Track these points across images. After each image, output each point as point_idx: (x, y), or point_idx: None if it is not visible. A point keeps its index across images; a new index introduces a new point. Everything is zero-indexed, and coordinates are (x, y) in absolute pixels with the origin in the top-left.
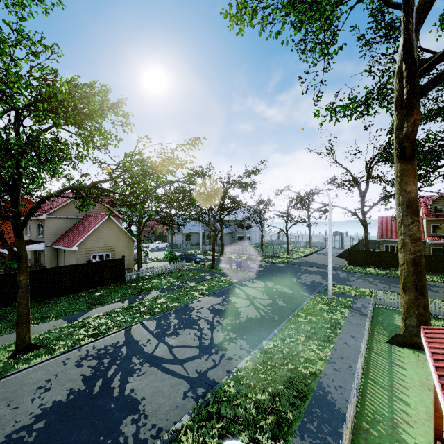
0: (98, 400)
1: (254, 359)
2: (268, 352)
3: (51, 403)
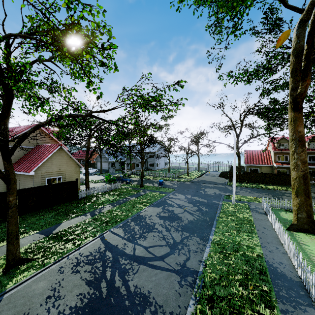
0: (111, 300)
1: (213, 250)
2: (219, 243)
3: (69, 309)
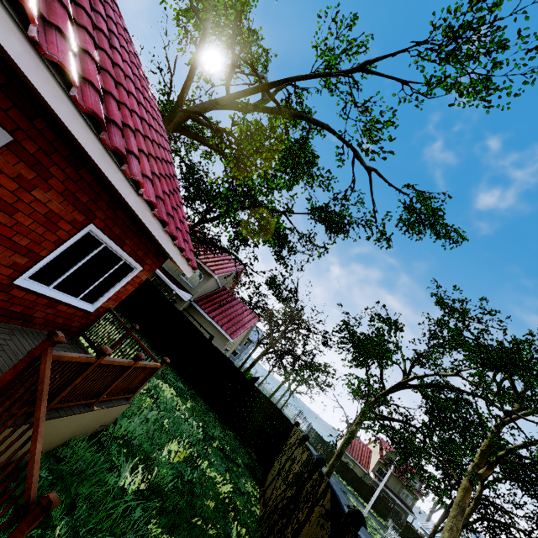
0: None
1: None
2: None
3: None
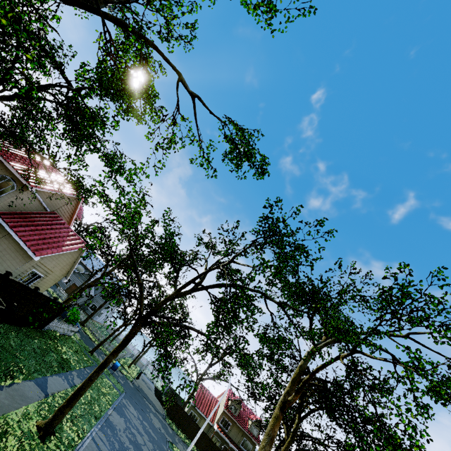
0: None
1: None
2: None
3: None
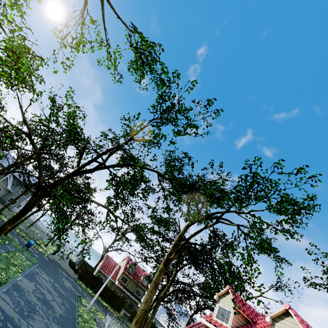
0: None
1: None
2: None
3: None
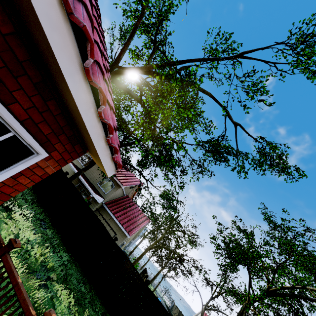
0: None
1: None
2: None
3: None
